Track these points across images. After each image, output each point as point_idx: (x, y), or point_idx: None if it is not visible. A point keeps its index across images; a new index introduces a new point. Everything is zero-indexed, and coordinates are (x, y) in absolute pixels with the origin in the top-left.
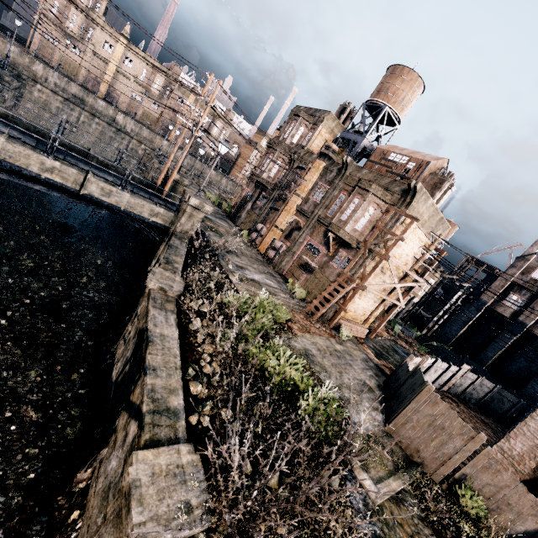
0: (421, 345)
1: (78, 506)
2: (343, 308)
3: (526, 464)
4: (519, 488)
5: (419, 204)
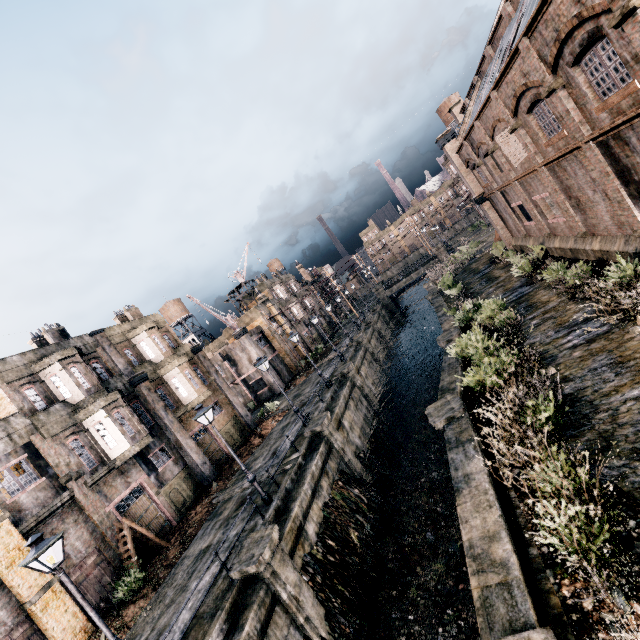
0: None
1: None
2: None
3: None
4: None
5: None
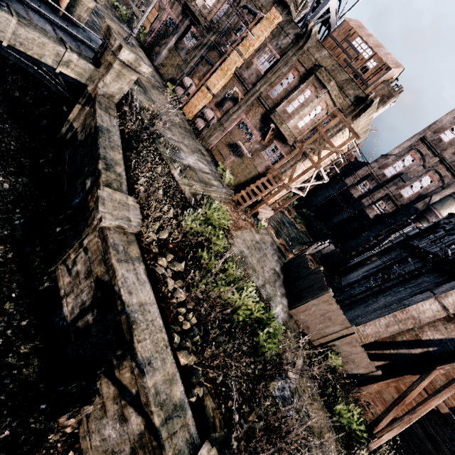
0: (295, 211)
1: (71, 447)
2: (265, 202)
3: (369, 339)
4: (363, 355)
5: (364, 118)
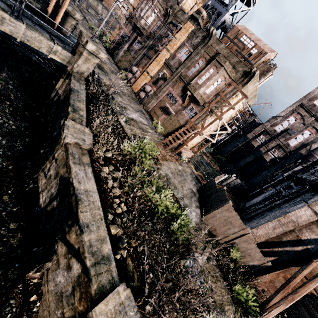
0: (212, 156)
1: (35, 293)
2: (186, 144)
3: (261, 239)
4: (257, 250)
5: (250, 85)
